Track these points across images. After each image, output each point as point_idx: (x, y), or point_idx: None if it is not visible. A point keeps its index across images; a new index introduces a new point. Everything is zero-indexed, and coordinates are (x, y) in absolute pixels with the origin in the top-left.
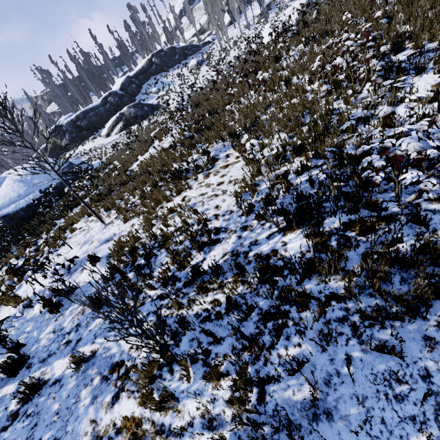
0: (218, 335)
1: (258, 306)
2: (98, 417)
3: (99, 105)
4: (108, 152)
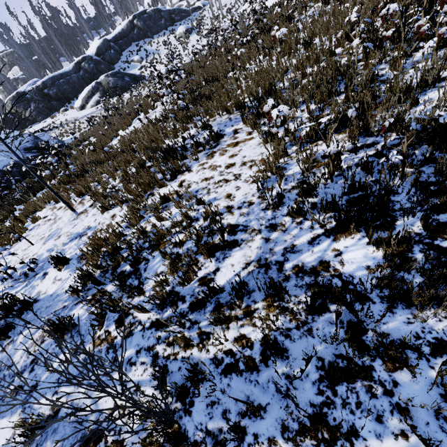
0: (255, 400)
1: (316, 354)
2: None
3: (71, 71)
4: (83, 128)
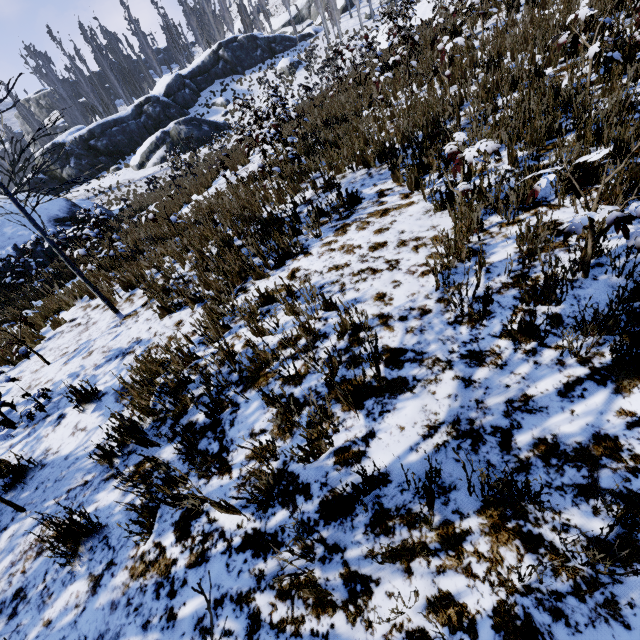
0: None
1: None
2: None
3: (128, 116)
4: (140, 193)
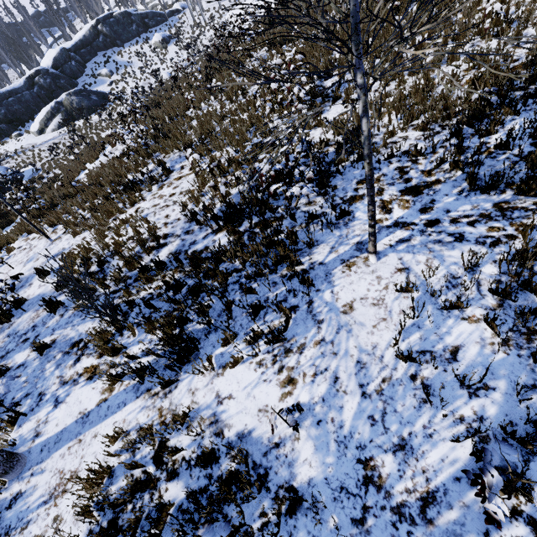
0: (158, 306)
1: (187, 284)
2: (64, 373)
3: (22, 87)
4: (45, 156)
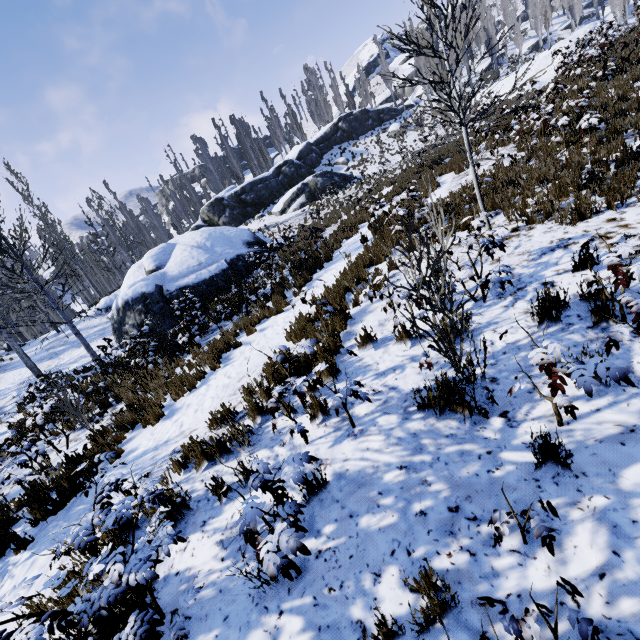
0: None
1: None
2: None
3: (270, 176)
4: (295, 228)
